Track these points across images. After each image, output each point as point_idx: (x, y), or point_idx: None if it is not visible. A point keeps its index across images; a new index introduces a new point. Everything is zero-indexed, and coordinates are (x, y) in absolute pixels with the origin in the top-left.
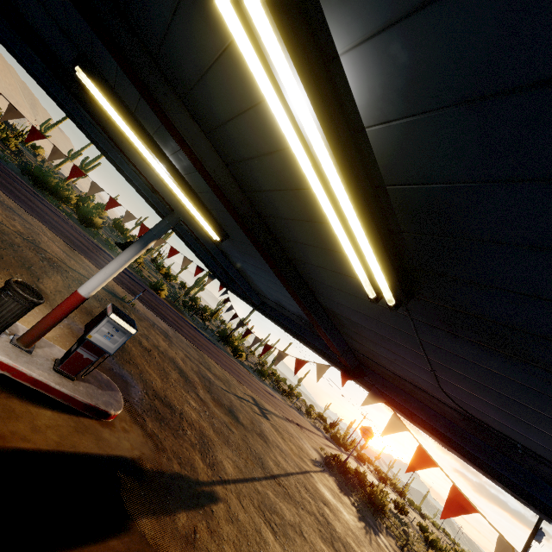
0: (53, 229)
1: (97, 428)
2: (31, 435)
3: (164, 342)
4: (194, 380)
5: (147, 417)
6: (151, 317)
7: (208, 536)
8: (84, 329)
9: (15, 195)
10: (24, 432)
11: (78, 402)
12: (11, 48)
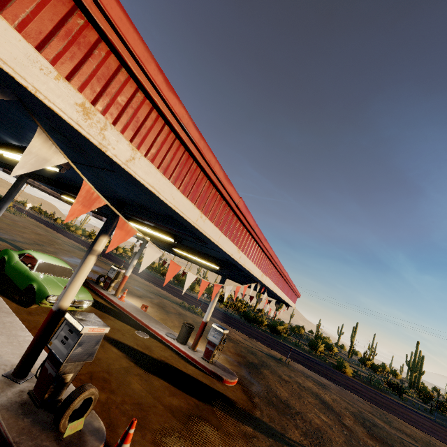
0: (242, 332)
1: (214, 381)
2: (182, 367)
3: (312, 385)
4: (341, 412)
5: (258, 398)
6: (309, 374)
7: (266, 446)
8: (235, 360)
9: (227, 322)
10: (180, 366)
11: (208, 369)
12: (186, 259)
